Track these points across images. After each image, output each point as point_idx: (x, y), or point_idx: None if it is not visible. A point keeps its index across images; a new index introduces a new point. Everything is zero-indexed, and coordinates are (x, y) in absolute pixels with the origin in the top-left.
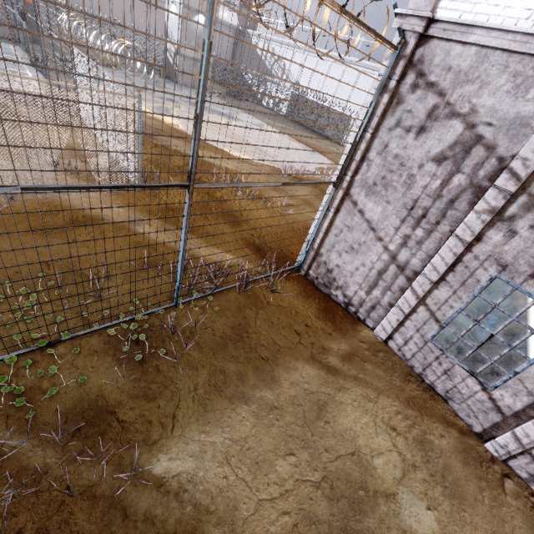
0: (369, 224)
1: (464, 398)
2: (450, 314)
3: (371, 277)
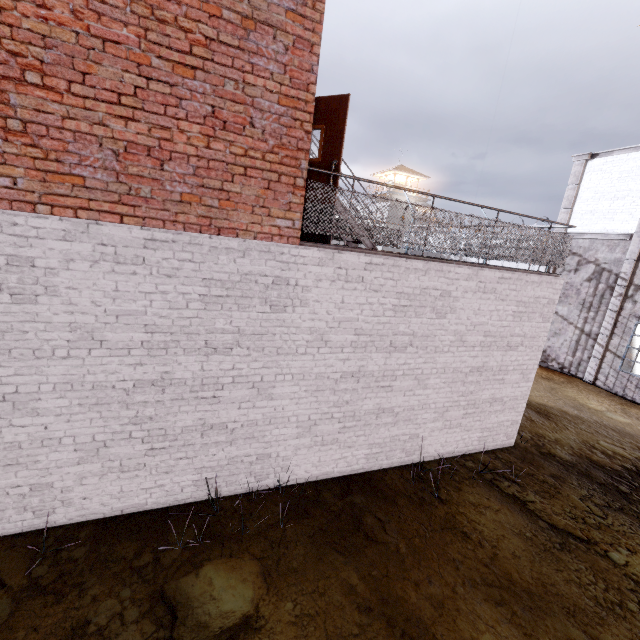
0: (562, 318)
1: None
2: (624, 351)
3: (572, 346)
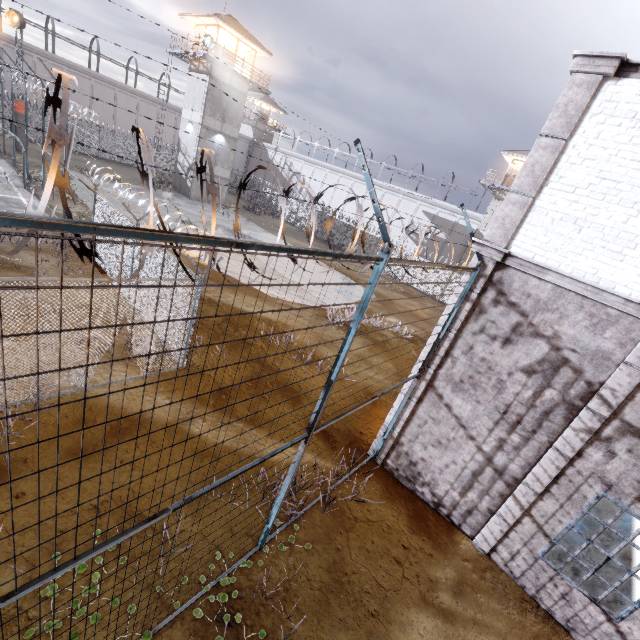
0: (458, 421)
1: (588, 629)
2: (559, 530)
3: (465, 477)
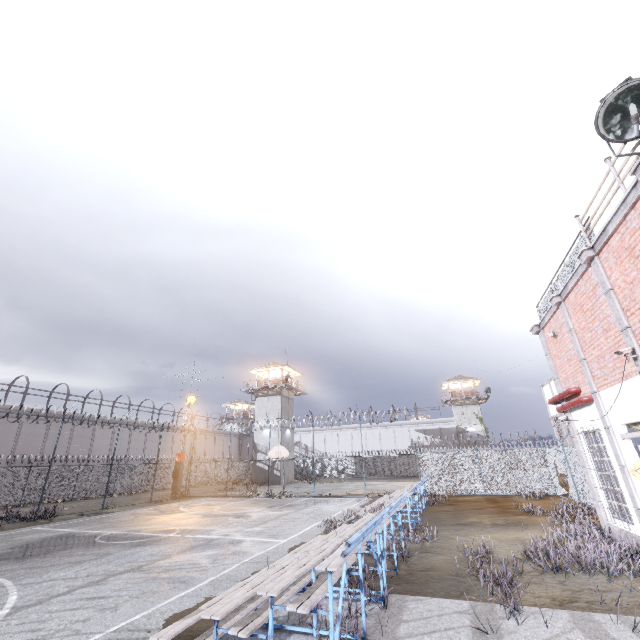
0: None
1: None
2: None
3: None
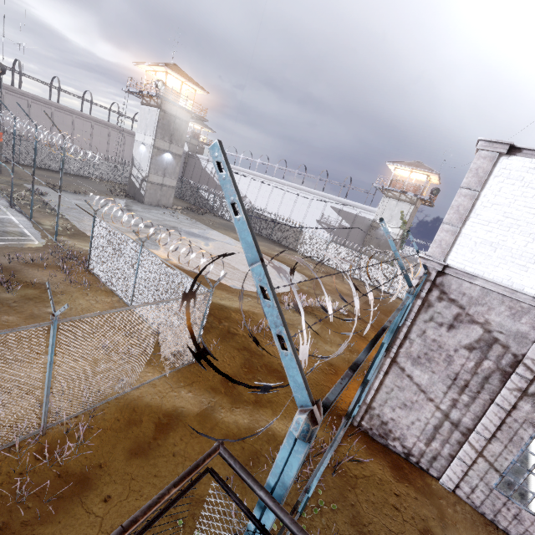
0: (418, 387)
1: None
2: (506, 465)
3: (428, 431)
